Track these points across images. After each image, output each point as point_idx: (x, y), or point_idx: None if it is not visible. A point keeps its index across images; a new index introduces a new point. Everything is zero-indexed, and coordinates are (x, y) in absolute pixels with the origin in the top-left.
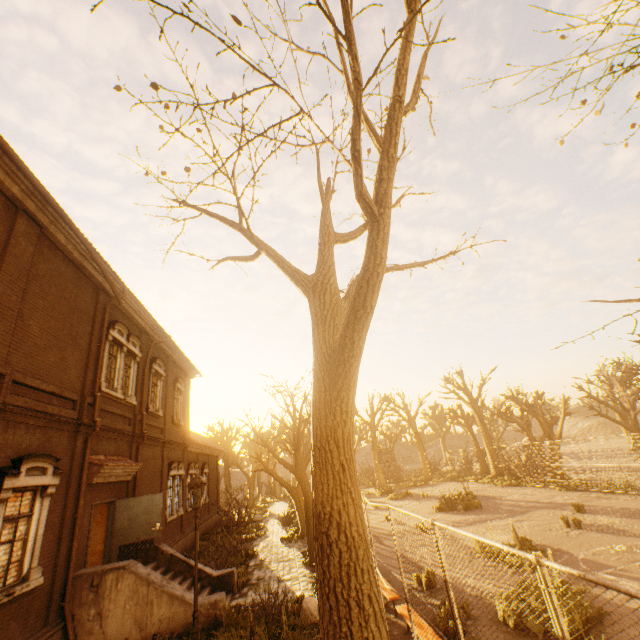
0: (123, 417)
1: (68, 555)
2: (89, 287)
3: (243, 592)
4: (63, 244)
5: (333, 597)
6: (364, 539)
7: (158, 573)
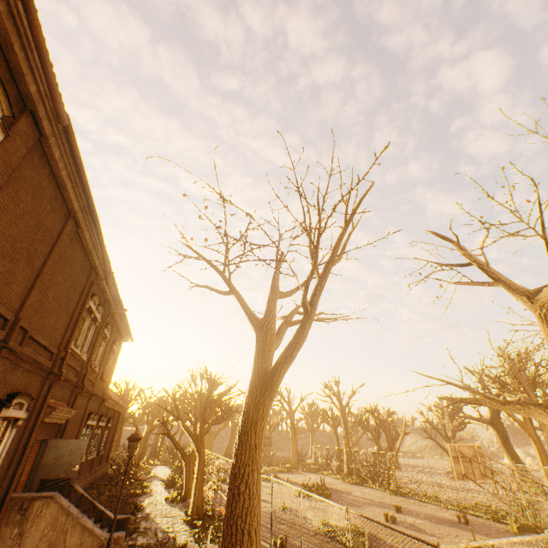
0: (74, 369)
1: (11, 479)
2: (87, 267)
3: (133, 537)
4: (86, 239)
5: (235, 527)
6: (259, 494)
7: (76, 507)
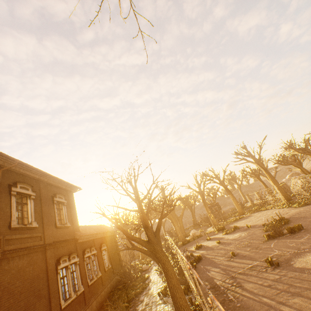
0: None
1: None
2: None
3: None
4: None
5: None
6: None
7: None
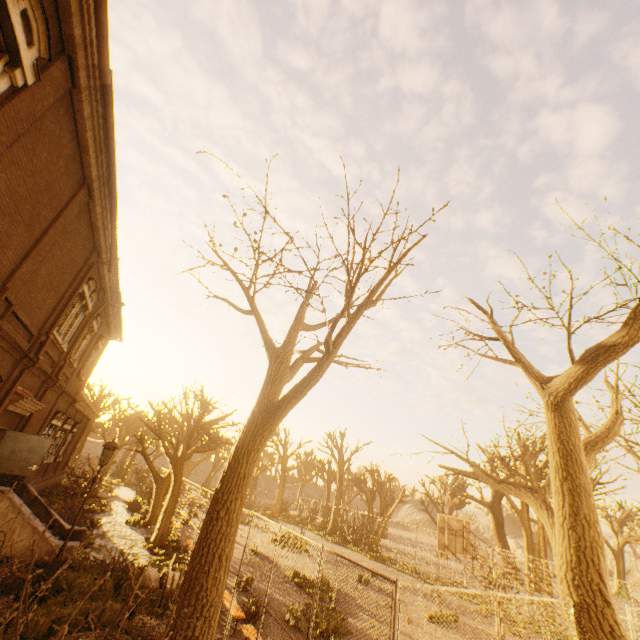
0: (51, 358)
1: None
2: (90, 246)
3: (86, 551)
4: (97, 213)
5: (207, 549)
6: (238, 523)
7: (28, 507)
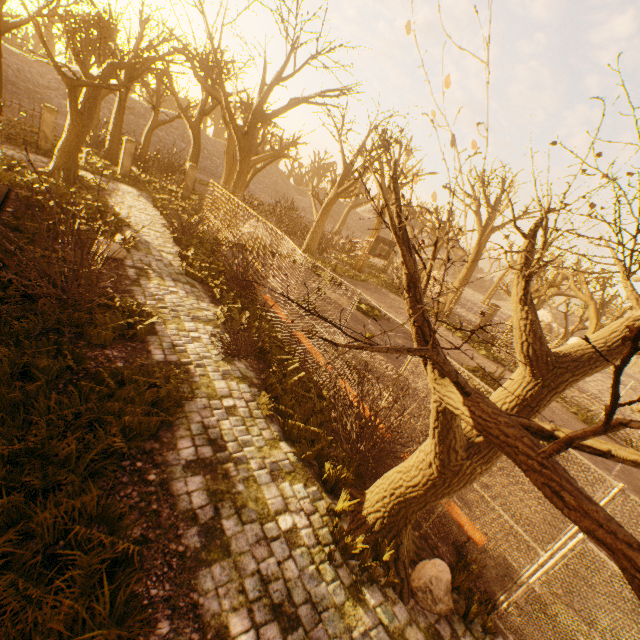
0: None
1: None
2: None
3: None
4: None
5: None
6: None
7: None
